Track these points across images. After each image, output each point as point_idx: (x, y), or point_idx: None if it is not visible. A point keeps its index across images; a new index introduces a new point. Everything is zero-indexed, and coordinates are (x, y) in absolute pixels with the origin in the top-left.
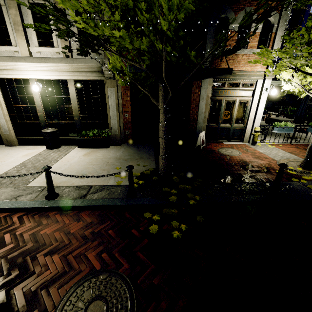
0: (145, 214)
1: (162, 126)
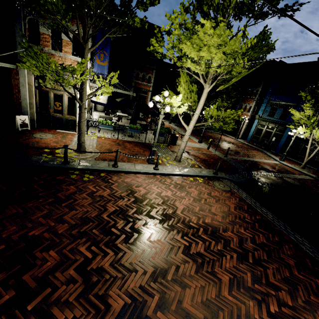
0: None
1: None
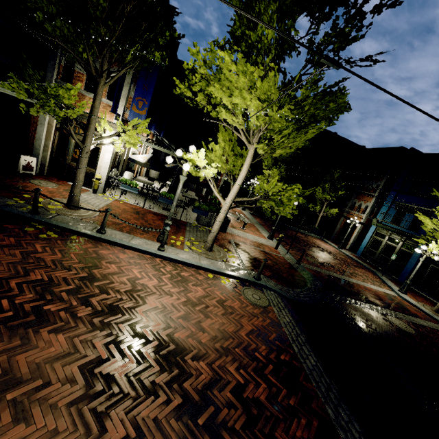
0: None
1: None
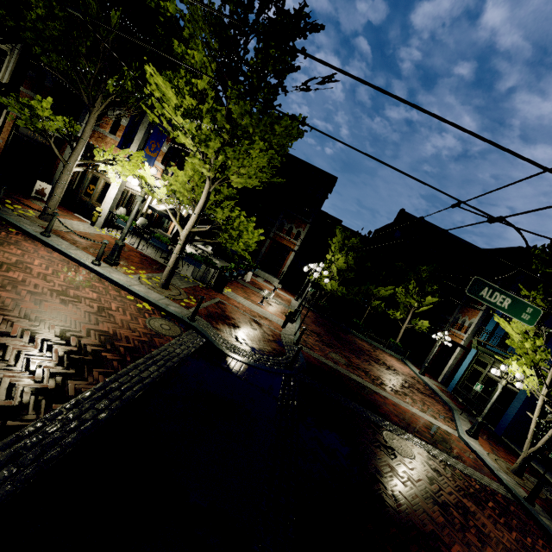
0: None
1: None
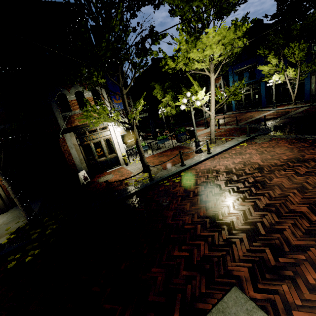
0: (8, 258)
1: (9, 190)
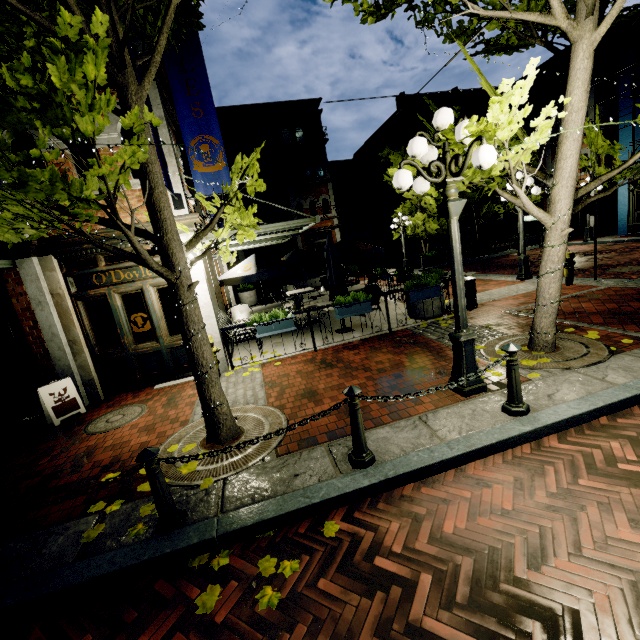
0: None
1: None
